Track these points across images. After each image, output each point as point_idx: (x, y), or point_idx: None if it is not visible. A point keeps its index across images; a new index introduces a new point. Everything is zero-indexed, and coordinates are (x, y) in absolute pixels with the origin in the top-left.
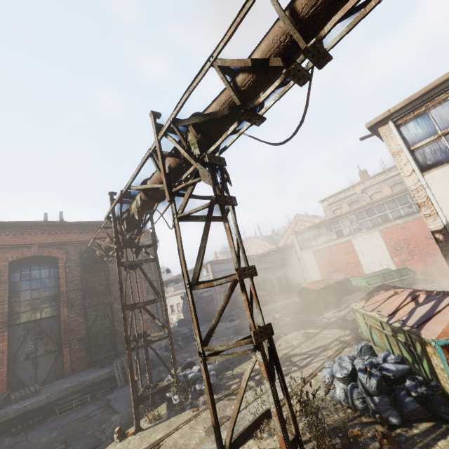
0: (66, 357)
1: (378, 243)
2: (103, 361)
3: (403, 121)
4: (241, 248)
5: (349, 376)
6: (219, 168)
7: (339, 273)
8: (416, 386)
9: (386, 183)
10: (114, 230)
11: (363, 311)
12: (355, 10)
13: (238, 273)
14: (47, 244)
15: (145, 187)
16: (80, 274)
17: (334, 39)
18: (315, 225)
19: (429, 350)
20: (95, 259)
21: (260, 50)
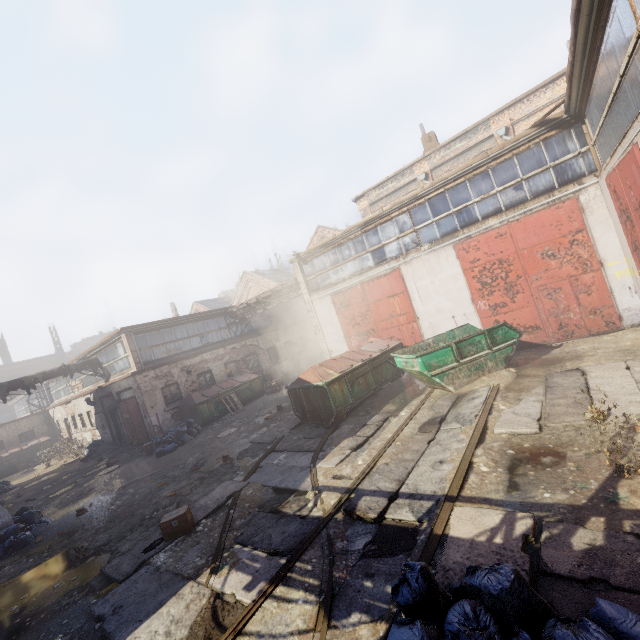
0: None
1: (450, 271)
2: None
3: None
4: None
5: None
6: None
7: (378, 335)
8: None
9: (468, 157)
10: None
11: None
12: None
13: None
14: None
15: None
16: None
17: None
18: (334, 240)
19: None
20: None
21: None
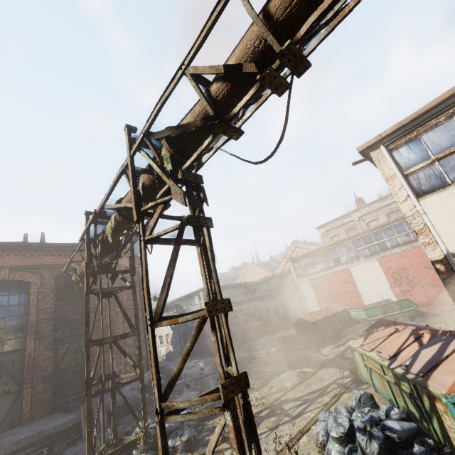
0: (26, 399)
1: (377, 272)
2: (69, 405)
3: (395, 146)
4: (215, 276)
5: (345, 435)
6: (195, 185)
7: (338, 303)
8: (426, 453)
9: (383, 211)
10: (86, 253)
11: (361, 351)
12: (335, 16)
13: (207, 308)
14: (20, 267)
15: (118, 206)
16: (54, 301)
17: (313, 44)
18: (312, 252)
19: (439, 407)
20: (71, 285)
21: (234, 56)
